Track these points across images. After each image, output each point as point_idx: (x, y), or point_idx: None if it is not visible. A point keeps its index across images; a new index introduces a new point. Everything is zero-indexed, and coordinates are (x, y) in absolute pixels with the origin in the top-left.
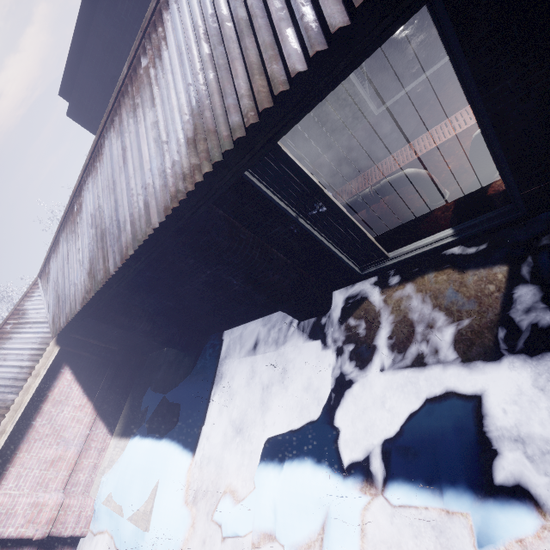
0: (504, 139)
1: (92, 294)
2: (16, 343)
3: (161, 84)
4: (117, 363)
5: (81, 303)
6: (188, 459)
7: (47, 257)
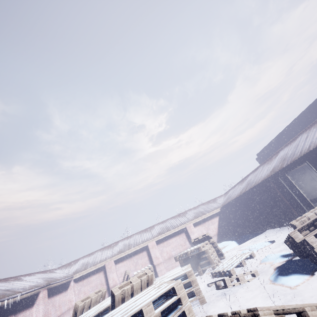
0: None
1: (239, 195)
2: (212, 204)
3: (273, 162)
4: (229, 226)
5: (234, 197)
6: (237, 245)
7: (230, 189)
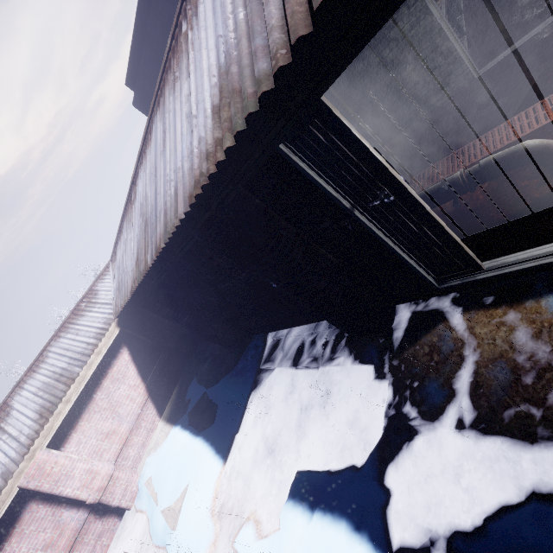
0: None
1: (137, 284)
2: (87, 320)
3: (196, 46)
4: (169, 349)
5: (130, 292)
6: (219, 466)
7: (115, 243)
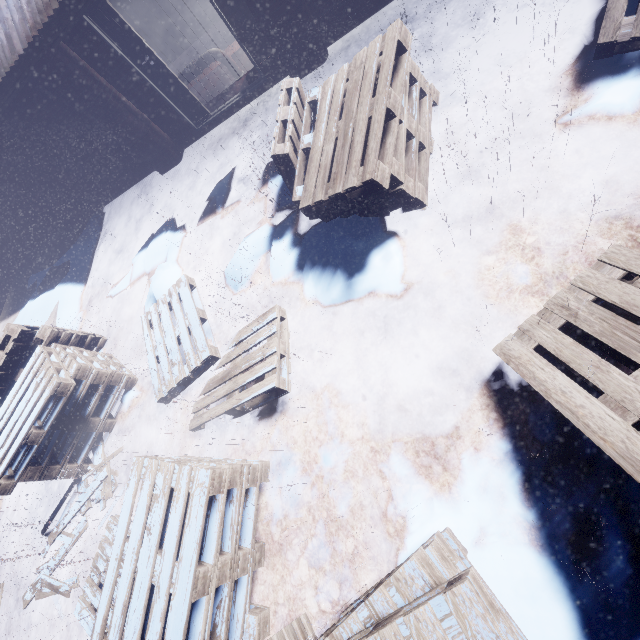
0: (233, 24)
1: None
2: None
3: None
4: None
5: None
6: (82, 288)
7: None
